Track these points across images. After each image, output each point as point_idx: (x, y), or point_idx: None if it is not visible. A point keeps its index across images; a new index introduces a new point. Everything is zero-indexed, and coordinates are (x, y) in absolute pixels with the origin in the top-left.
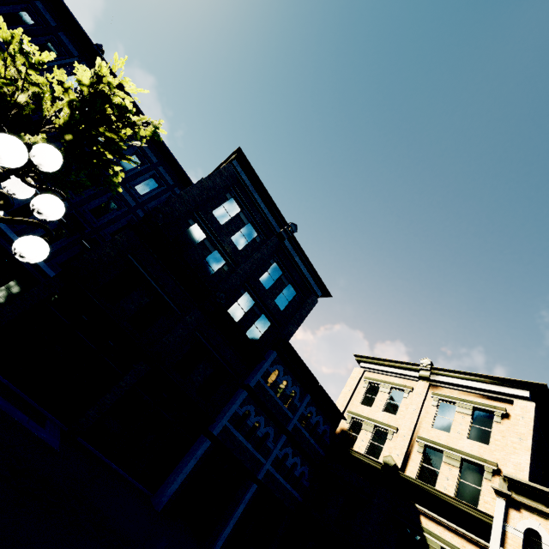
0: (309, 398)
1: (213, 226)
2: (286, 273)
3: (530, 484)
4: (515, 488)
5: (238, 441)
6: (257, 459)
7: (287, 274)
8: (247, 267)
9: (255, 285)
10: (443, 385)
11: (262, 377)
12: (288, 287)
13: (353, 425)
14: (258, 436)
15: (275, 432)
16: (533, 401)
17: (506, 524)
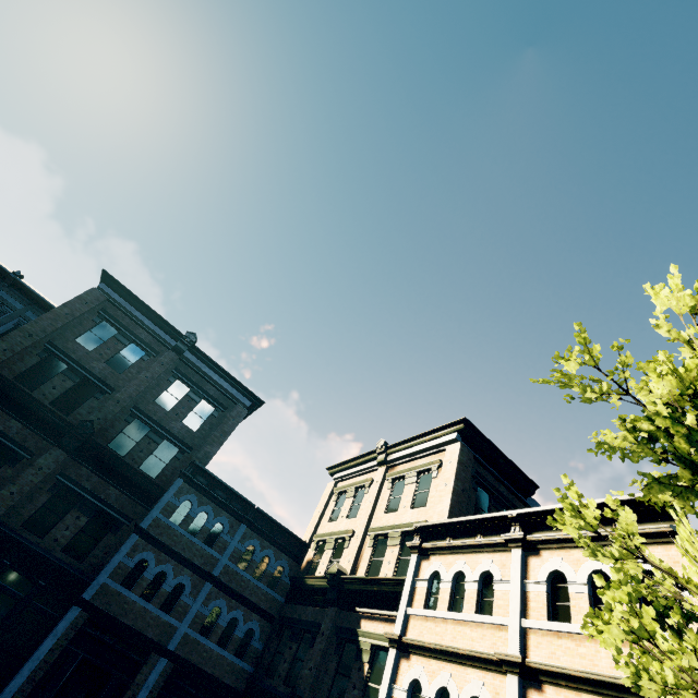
0: (244, 528)
1: (76, 354)
2: (193, 388)
3: (434, 523)
4: (429, 536)
5: (130, 603)
6: (167, 623)
7: (196, 388)
8: (131, 390)
9: (148, 408)
10: (397, 462)
11: (164, 514)
12: (202, 404)
13: (319, 551)
14: (165, 591)
15: (194, 582)
16: (466, 441)
17: (416, 579)
